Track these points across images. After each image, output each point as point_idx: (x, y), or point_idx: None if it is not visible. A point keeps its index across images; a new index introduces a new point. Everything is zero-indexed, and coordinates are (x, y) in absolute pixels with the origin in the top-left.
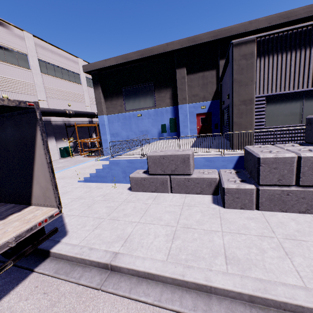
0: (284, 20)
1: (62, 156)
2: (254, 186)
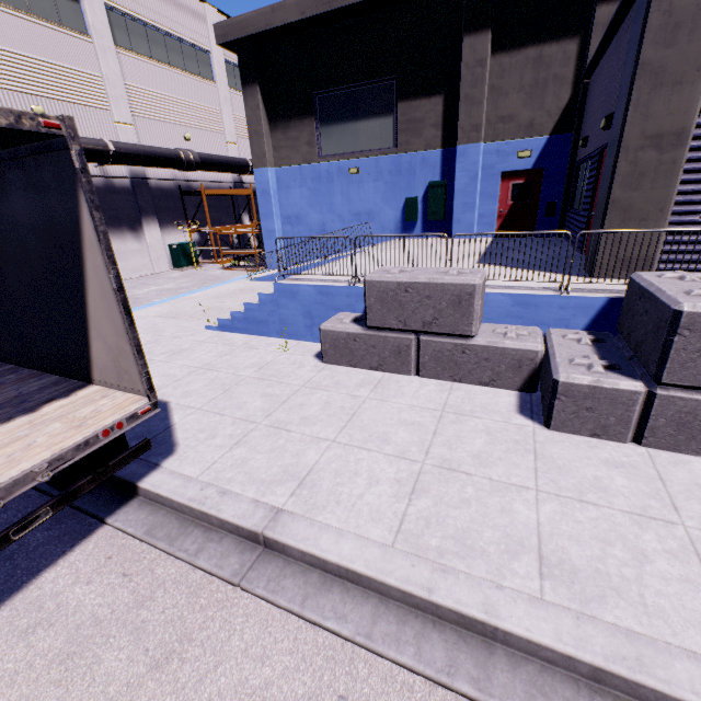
0: None
1: (176, 265)
2: (643, 386)
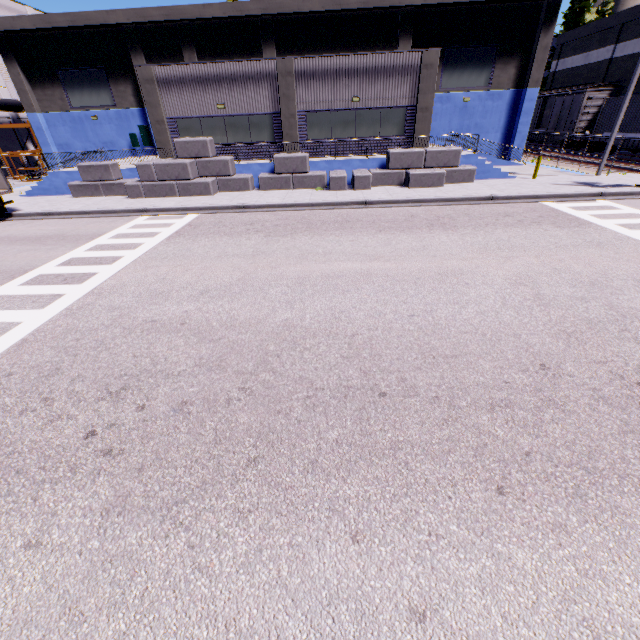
0: (239, 13)
1: None
2: (140, 183)
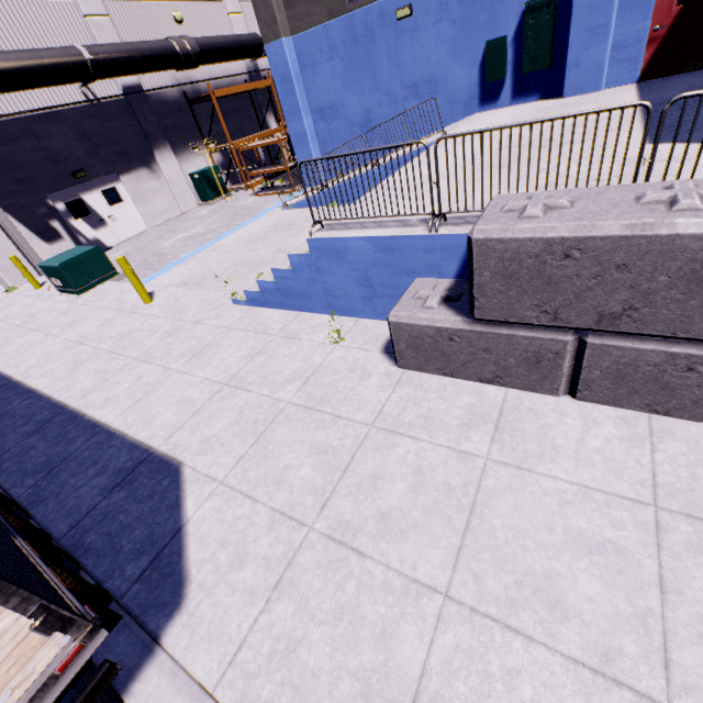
0: None
1: (202, 199)
2: None
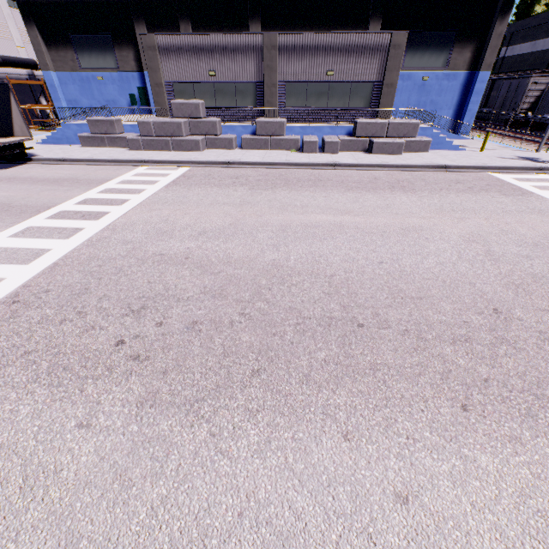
0: None
1: None
2: (140, 138)
